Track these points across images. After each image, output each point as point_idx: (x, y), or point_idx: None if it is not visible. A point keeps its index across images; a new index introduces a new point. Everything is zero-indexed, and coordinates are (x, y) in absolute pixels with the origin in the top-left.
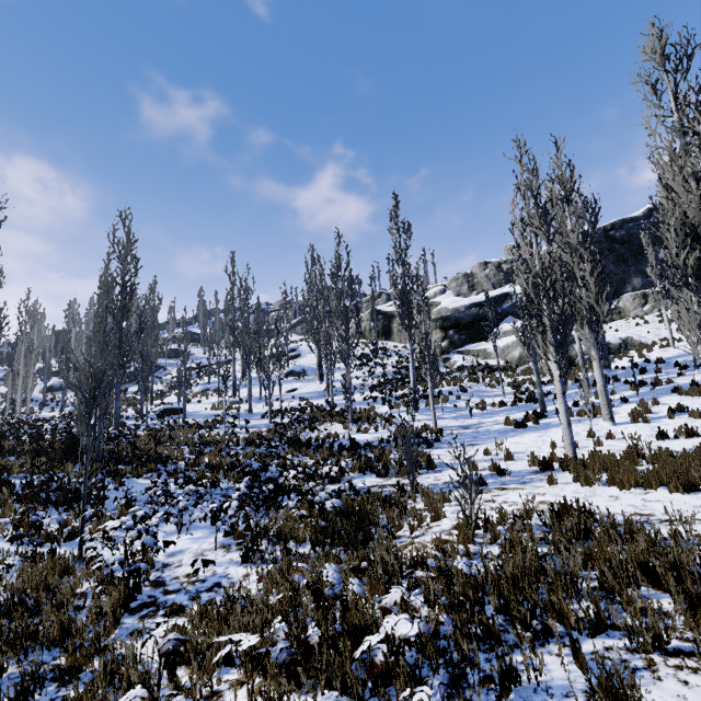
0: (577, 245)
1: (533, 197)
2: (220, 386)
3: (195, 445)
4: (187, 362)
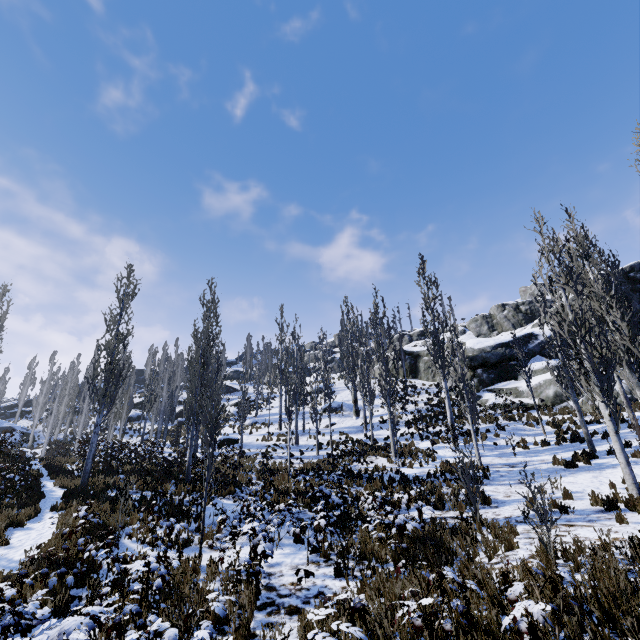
0: (602, 293)
1: (557, 259)
2: (266, 419)
3: (260, 472)
4: (236, 397)
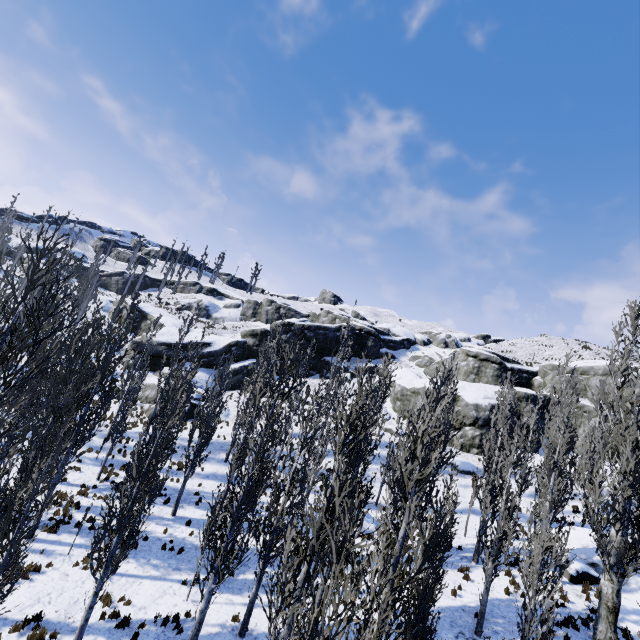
0: None
1: None
2: None
3: None
4: None
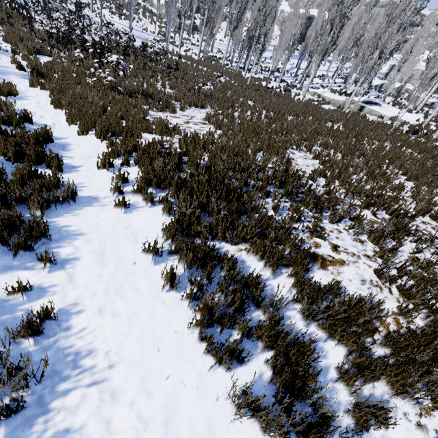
0: None
1: None
2: None
3: None
4: None
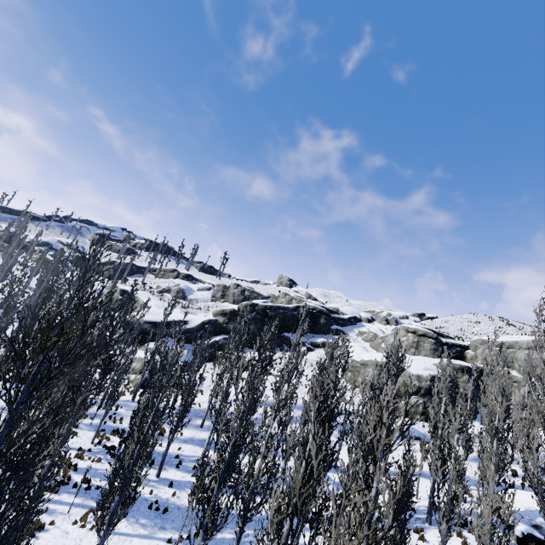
0: None
1: None
2: None
3: None
4: None
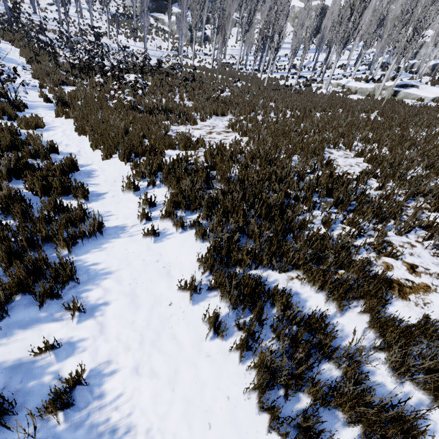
0: None
1: None
2: None
3: None
4: None
